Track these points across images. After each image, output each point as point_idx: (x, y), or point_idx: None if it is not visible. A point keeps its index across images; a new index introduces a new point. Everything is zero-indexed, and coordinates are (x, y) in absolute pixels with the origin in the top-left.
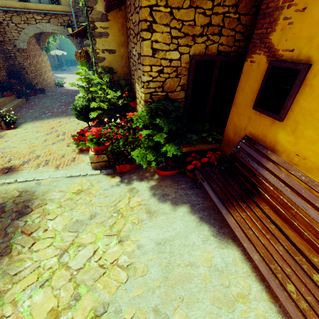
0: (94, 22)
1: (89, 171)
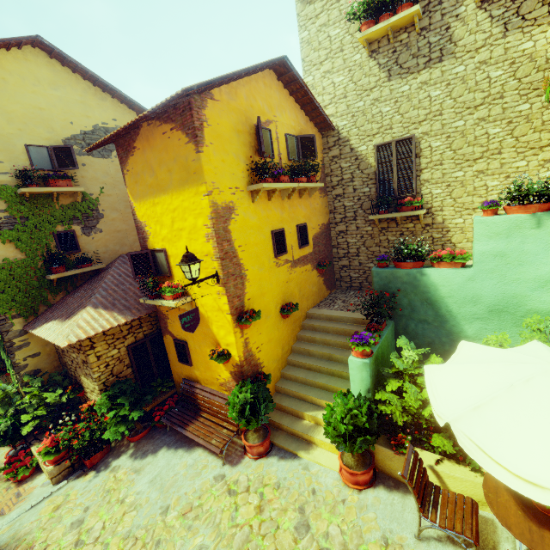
0: (12, 340)
1: (54, 488)
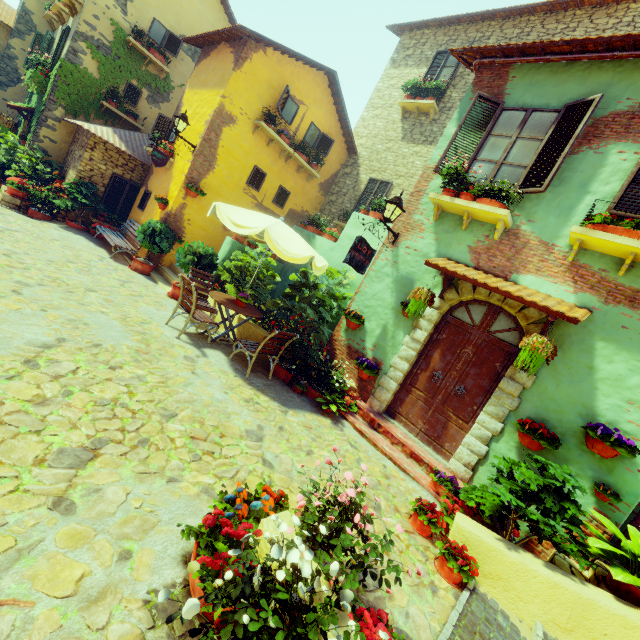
0: (48, 118)
1: None
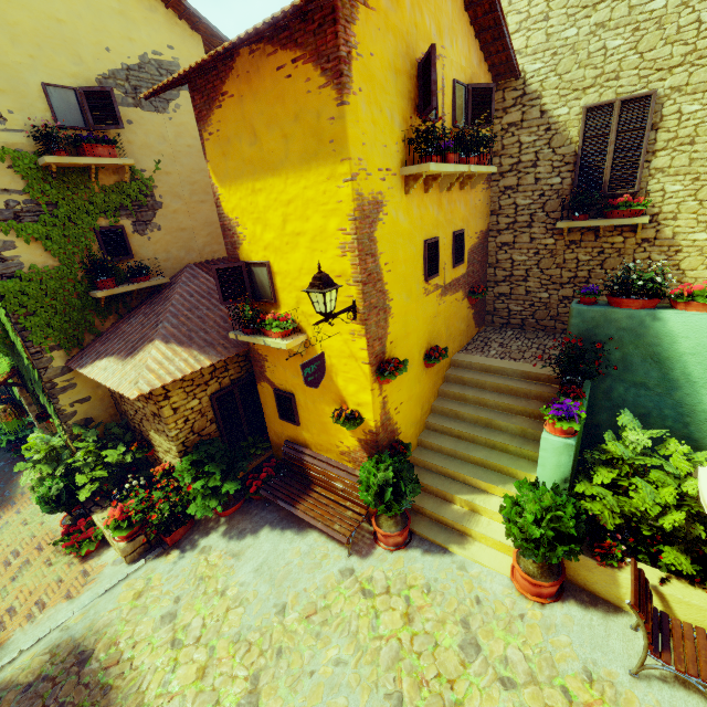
0: (53, 380)
1: (130, 569)
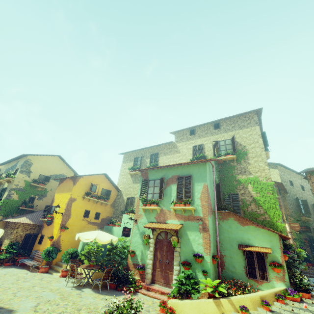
0: None
1: None
